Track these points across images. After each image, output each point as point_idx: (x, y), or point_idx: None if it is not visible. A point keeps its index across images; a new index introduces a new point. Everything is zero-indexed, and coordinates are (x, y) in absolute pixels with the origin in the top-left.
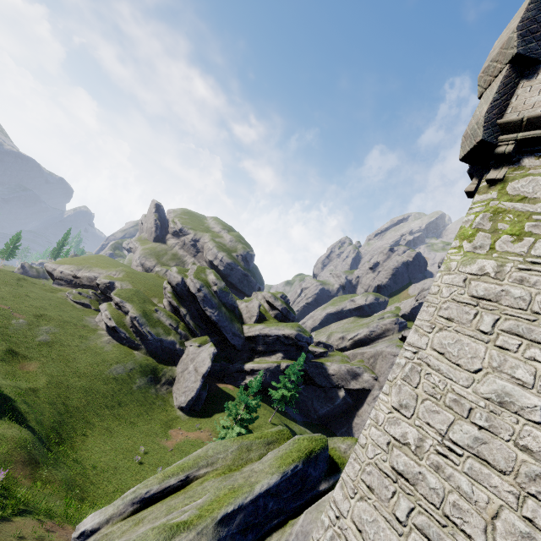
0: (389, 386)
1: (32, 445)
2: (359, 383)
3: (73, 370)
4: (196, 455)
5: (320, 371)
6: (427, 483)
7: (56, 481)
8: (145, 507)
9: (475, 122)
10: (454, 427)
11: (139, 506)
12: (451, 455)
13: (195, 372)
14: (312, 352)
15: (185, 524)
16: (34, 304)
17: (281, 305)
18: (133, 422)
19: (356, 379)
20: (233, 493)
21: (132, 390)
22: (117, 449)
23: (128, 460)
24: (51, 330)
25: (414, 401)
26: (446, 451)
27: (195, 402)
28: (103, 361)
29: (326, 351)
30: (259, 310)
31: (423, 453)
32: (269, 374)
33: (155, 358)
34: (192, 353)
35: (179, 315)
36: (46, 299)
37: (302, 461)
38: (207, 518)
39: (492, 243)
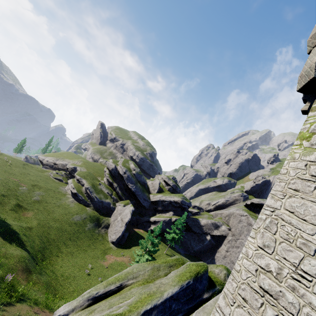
0: (254, 233)
1: (28, 261)
2: (219, 231)
3: (52, 217)
4: (126, 271)
5: (195, 223)
6: (286, 299)
7: (40, 283)
8: (95, 302)
9: (308, 67)
10: (304, 261)
11: (91, 302)
12: (303, 280)
13: (121, 221)
14: (190, 212)
15: (121, 315)
16: (31, 179)
17: (172, 183)
18: (85, 249)
19: (217, 229)
20: (150, 297)
21: (85, 231)
22: (75, 265)
23: (81, 272)
24: (40, 194)
25: (274, 243)
26: (299, 278)
27: (121, 239)
28: (69, 212)
29: (199, 211)
30: (159, 186)
31: (282, 278)
32: (164, 224)
33: (98, 212)
34: (120, 210)
35: (113, 187)
36: (39, 176)
37: (192, 278)
38: (134, 312)
39: None
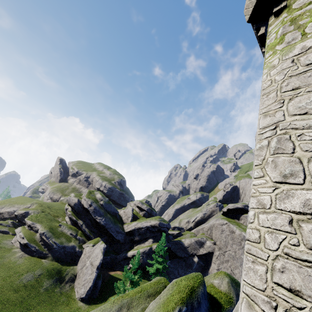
0: (260, 169)
1: None
2: (205, 249)
3: None
4: None
5: (179, 246)
6: None
7: None
8: None
9: None
10: None
11: None
12: None
13: (91, 266)
14: (171, 234)
15: None
16: None
17: (146, 207)
18: None
19: (202, 247)
20: None
21: (39, 293)
22: None
23: None
24: None
25: (299, 164)
26: None
27: (93, 291)
28: (15, 273)
29: (180, 232)
30: (133, 213)
31: None
32: (145, 256)
33: (59, 262)
34: (88, 252)
35: (77, 226)
36: None
37: (184, 302)
38: None
39: (302, 32)
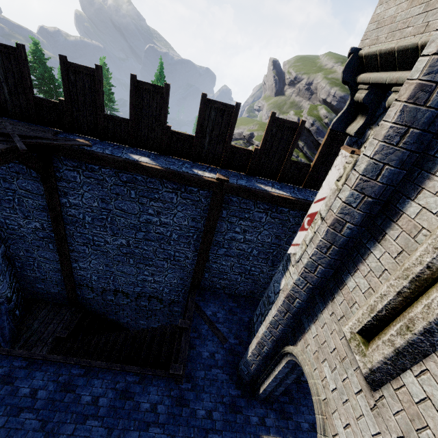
0: None
1: None
2: None
3: None
4: None
5: None
6: None
7: None
8: None
9: None
10: None
11: None
12: None
13: None
14: None
15: None
16: None
17: None
18: None
19: None
20: None
21: None
22: None
23: None
24: None
25: None
26: None
27: None
28: None
29: None
30: None
31: None
32: None
33: None
34: None
35: (298, 148)
36: None
37: None
38: None
39: None
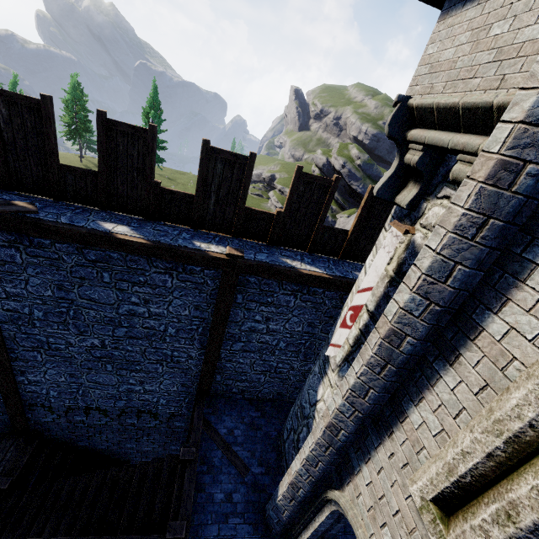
0: None
1: None
2: None
3: None
4: None
5: None
6: None
7: None
8: None
9: None
10: None
11: None
12: None
13: None
14: None
15: None
16: None
17: None
18: None
19: None
20: None
21: None
22: None
23: None
24: None
25: None
26: None
27: None
28: None
29: None
30: None
31: None
32: None
33: None
34: (342, 223)
35: None
36: None
37: None
38: None
39: None
